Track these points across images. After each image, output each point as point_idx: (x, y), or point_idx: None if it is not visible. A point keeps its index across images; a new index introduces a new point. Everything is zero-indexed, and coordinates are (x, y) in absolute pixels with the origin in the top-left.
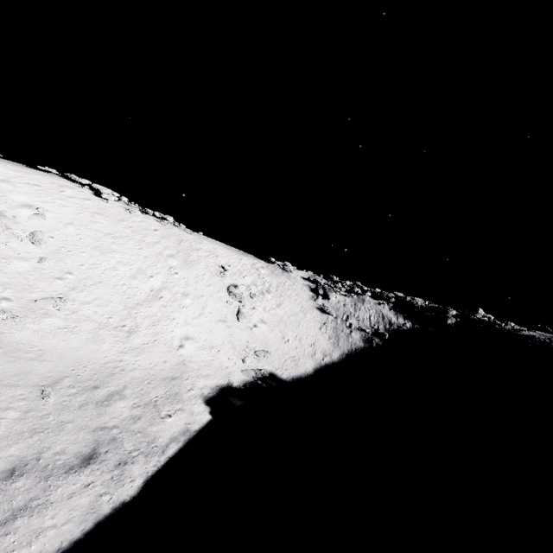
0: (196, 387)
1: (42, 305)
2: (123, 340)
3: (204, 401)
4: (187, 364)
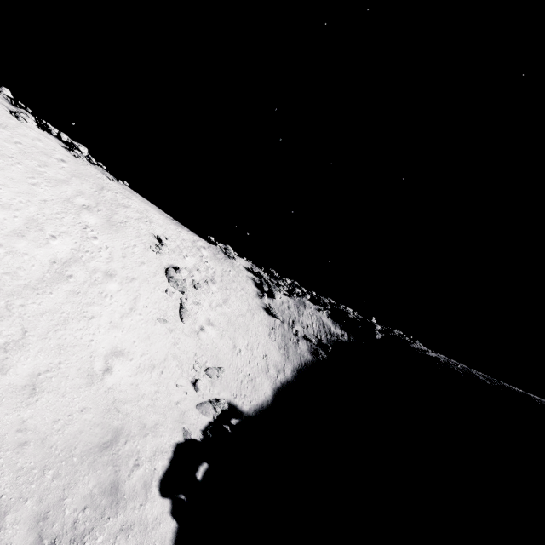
0: (142, 458)
1: None
2: None
3: (159, 488)
4: (122, 407)
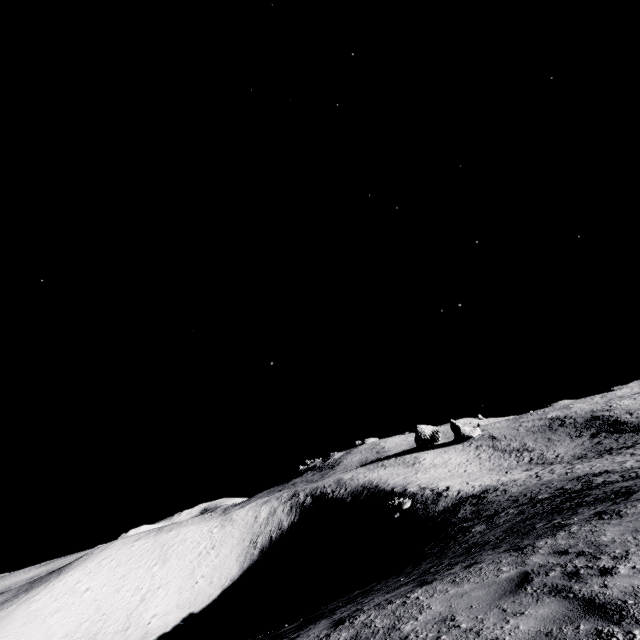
0: None
1: (94, 637)
2: (123, 635)
3: None
4: (149, 631)
